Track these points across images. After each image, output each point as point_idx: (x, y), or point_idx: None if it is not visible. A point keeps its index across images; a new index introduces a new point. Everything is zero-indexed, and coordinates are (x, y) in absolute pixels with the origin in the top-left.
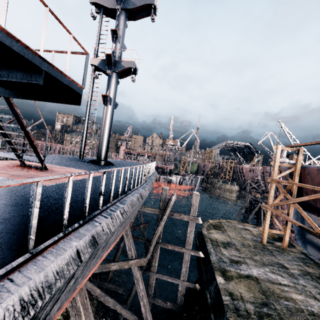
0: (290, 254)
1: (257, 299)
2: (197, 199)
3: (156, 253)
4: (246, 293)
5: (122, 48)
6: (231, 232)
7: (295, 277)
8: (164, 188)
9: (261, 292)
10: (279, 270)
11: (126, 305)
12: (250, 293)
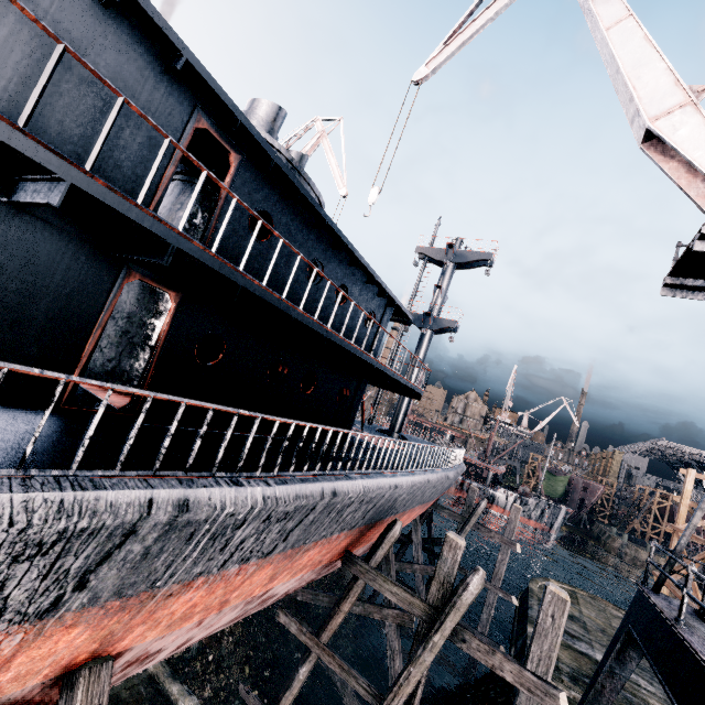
0: None
1: (581, 670)
2: (518, 515)
3: None
4: (567, 659)
5: (443, 302)
6: (589, 610)
7: None
8: (471, 487)
9: (593, 670)
10: (652, 679)
11: None
12: (574, 662)
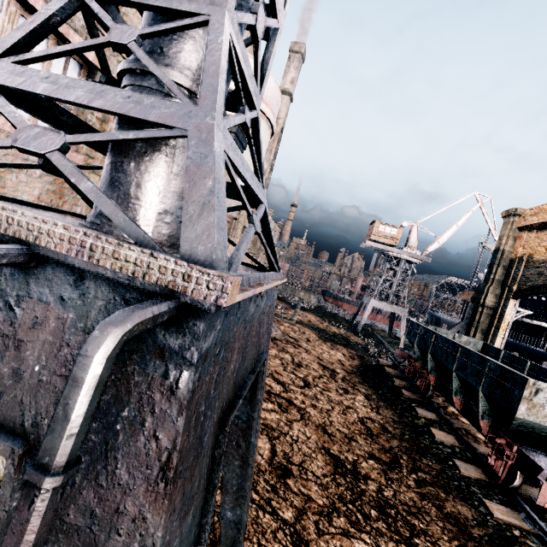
0: None
1: None
2: None
3: None
4: None
5: None
6: None
7: None
8: None
9: None
10: None
11: None
12: None
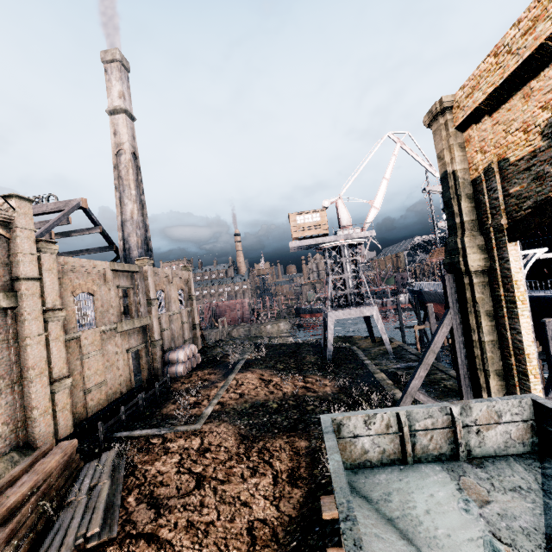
0: None
1: None
2: None
3: None
4: None
5: None
6: None
7: None
8: None
9: None
10: None
11: None
12: None
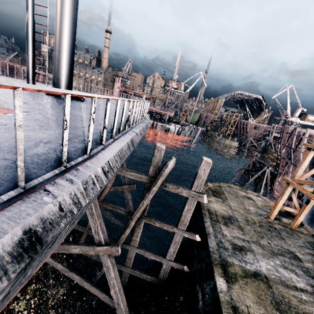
0: (300, 237)
1: None
2: (207, 169)
3: (138, 227)
4: (255, 307)
5: None
6: (233, 202)
7: (312, 275)
8: (158, 146)
9: (274, 305)
10: (292, 264)
11: (100, 272)
12: (261, 307)
